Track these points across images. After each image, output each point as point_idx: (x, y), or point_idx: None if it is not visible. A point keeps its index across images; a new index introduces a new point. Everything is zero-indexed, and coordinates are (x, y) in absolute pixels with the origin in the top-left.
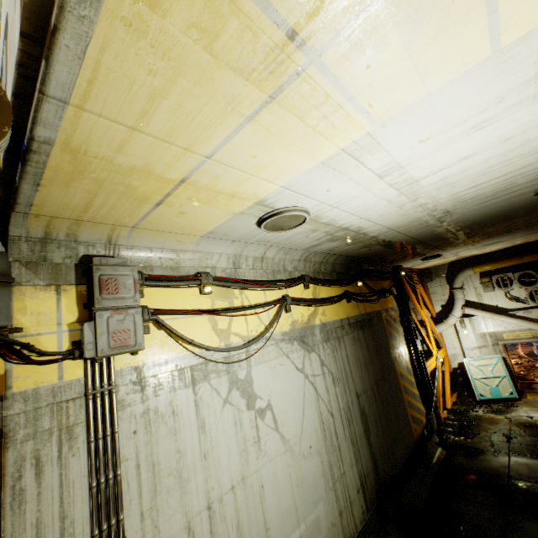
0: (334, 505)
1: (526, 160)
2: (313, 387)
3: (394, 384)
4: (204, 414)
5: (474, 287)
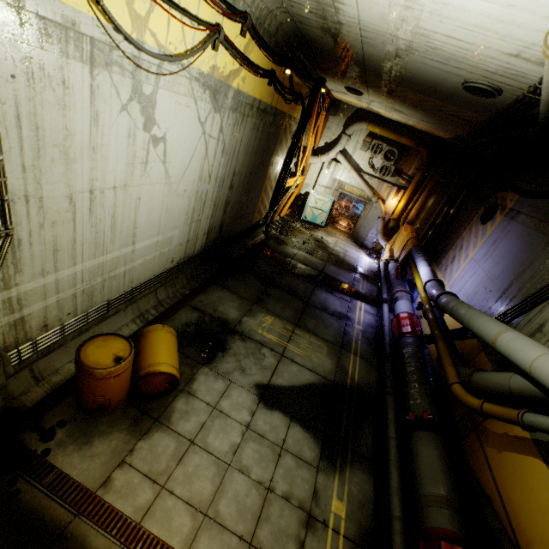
0: (186, 235)
1: (493, 43)
2: (205, 146)
3: (261, 181)
4: (99, 107)
5: (357, 141)
